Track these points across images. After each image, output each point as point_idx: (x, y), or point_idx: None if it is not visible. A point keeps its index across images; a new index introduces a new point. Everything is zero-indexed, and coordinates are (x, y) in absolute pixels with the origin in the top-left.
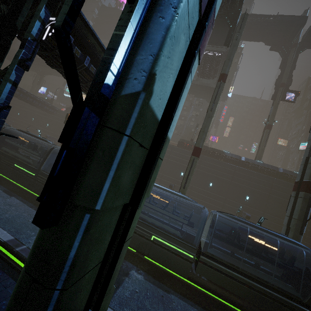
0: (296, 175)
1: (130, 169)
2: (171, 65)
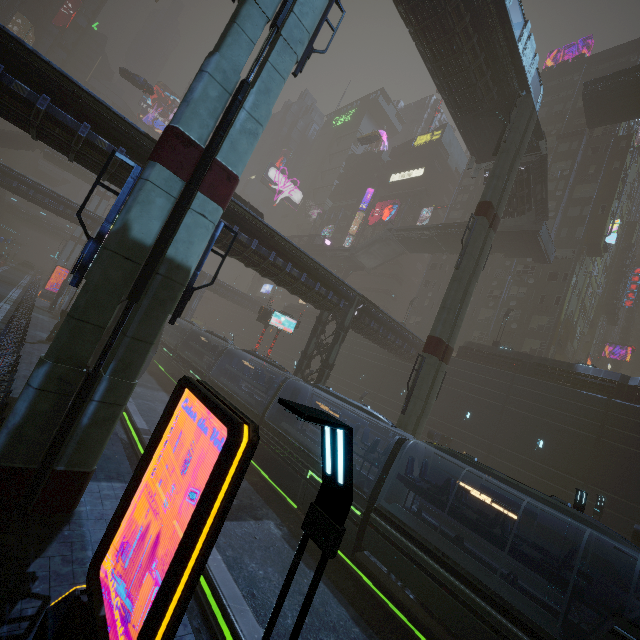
0: None
1: (119, 270)
2: (150, 215)
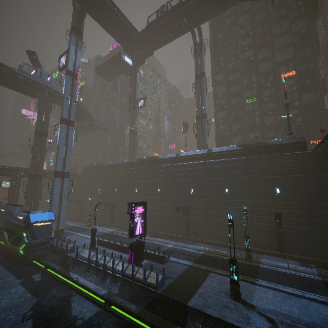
0: (138, 160)
1: None
2: None
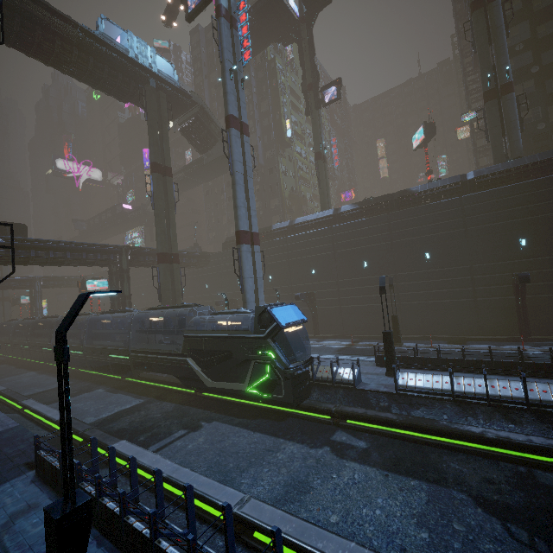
0: (358, 206)
1: None
2: None
